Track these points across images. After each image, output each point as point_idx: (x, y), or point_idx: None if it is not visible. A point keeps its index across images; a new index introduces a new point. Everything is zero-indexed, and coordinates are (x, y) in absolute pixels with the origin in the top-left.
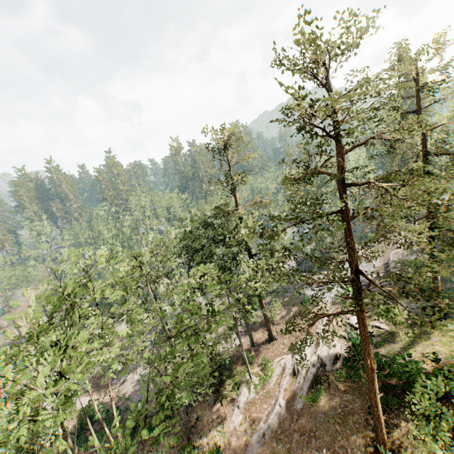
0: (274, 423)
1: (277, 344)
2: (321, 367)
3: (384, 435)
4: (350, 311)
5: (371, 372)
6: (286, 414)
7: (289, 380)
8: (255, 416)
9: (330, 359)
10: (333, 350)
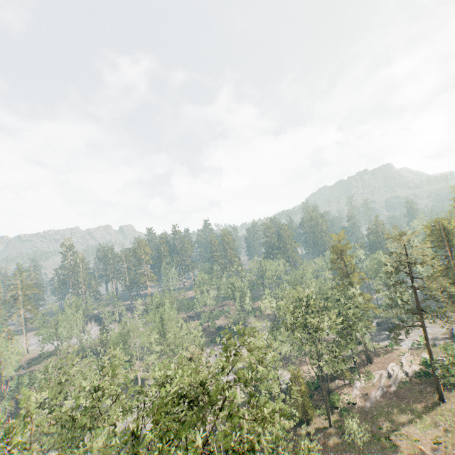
0: (380, 394)
1: (372, 366)
2: (405, 375)
3: (440, 388)
4: (418, 325)
5: (430, 354)
6: (386, 392)
7: (385, 380)
8: (367, 392)
9: (410, 371)
10: (412, 368)
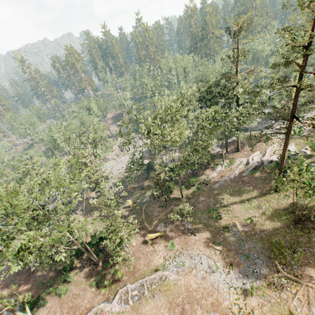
0: (231, 178)
1: (240, 153)
2: (261, 164)
3: None
4: (283, 133)
5: (283, 159)
6: (237, 176)
7: (242, 166)
8: (223, 175)
9: (267, 161)
10: (271, 158)
